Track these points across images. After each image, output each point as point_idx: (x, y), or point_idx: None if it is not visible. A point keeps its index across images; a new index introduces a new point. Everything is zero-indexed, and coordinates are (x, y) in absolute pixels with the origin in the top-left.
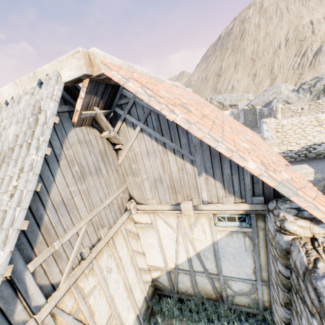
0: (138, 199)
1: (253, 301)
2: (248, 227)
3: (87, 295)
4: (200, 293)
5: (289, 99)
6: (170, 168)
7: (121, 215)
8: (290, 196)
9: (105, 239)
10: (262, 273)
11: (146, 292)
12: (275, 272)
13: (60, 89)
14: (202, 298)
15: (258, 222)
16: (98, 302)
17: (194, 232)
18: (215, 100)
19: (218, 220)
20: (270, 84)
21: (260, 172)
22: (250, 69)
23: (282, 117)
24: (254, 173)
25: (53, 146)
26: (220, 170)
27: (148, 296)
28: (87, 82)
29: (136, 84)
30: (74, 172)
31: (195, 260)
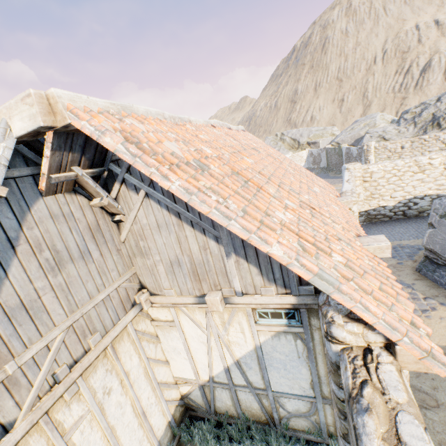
0: (152, 288)
1: (314, 425)
2: (298, 326)
3: (68, 431)
4: (245, 414)
5: (386, 134)
6: (189, 247)
7: (126, 312)
8: (330, 293)
9: (97, 350)
10: (323, 388)
11: (171, 415)
12: (331, 390)
13: (10, 147)
14: (248, 421)
15: (312, 319)
16: (89, 438)
17: (229, 333)
18: (287, 136)
19: (260, 316)
20: (363, 112)
21: (289, 260)
22: (336, 92)
23: (375, 158)
24: (281, 261)
25: (5, 227)
26: (253, 250)
27: (174, 421)
28: (51, 135)
29: (116, 138)
30: (42, 260)
31: (235, 370)
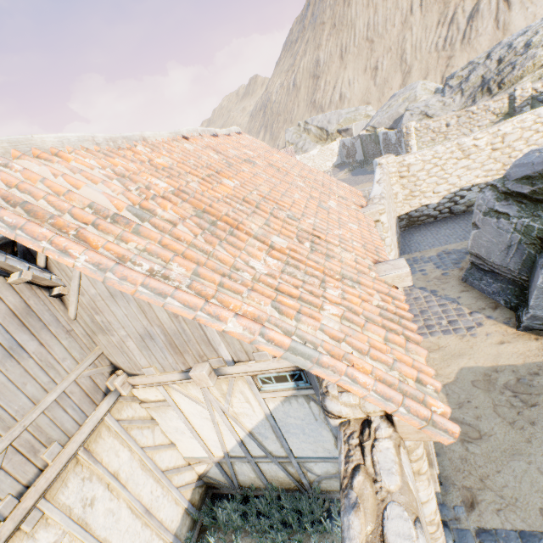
0: (128, 368)
1: None
2: (308, 388)
3: None
4: (273, 483)
5: (429, 109)
6: (157, 316)
7: (96, 405)
8: (309, 368)
9: (57, 464)
10: None
11: (186, 501)
12: None
13: None
14: (278, 490)
15: None
16: None
17: (234, 404)
18: (312, 125)
19: (263, 382)
20: (403, 82)
21: (252, 337)
22: (367, 58)
23: (418, 143)
24: (243, 339)
25: None
26: None
27: (192, 506)
28: None
29: None
30: None
31: (250, 442)
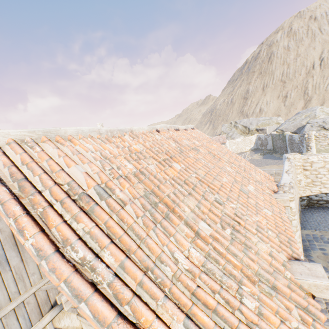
0: None
1: None
2: None
3: None
4: None
5: (325, 124)
6: None
7: (42, 316)
8: None
9: None
10: None
11: None
12: None
13: None
14: None
15: None
16: None
17: None
18: (239, 124)
19: None
20: (304, 105)
21: None
22: (280, 91)
23: (316, 145)
24: None
25: None
26: None
27: None
28: None
29: None
30: None
31: None
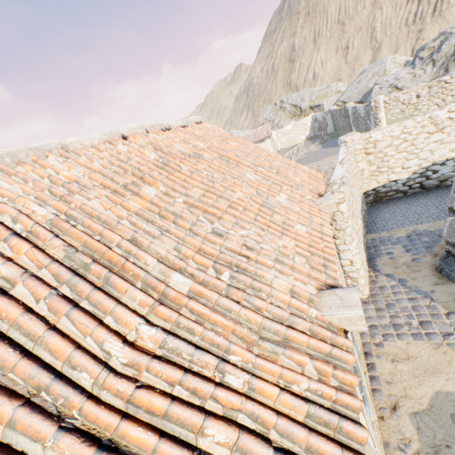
0: None
1: None
2: None
3: None
4: None
5: (398, 82)
6: None
7: None
8: None
9: None
10: None
11: None
12: None
13: None
14: None
15: None
16: None
17: None
18: (287, 103)
19: None
20: (373, 57)
21: None
22: (338, 39)
23: (387, 115)
24: None
25: None
26: None
27: None
28: None
29: None
30: None
31: None
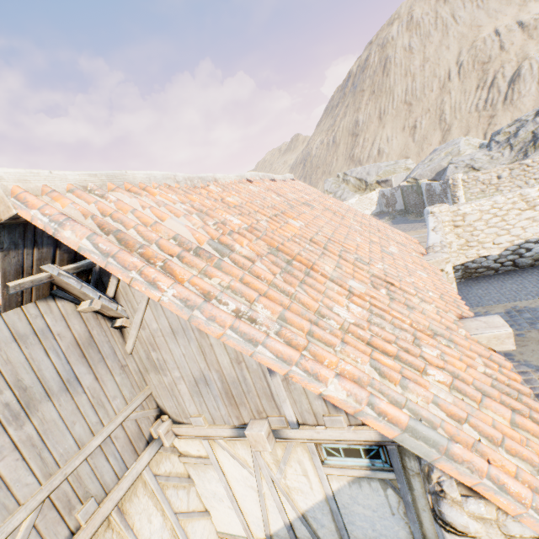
0: (174, 414)
1: None
2: (387, 470)
3: None
4: None
5: (475, 163)
6: (217, 360)
7: (137, 455)
8: (434, 459)
9: (90, 527)
10: None
11: None
12: None
13: None
14: None
15: (406, 459)
16: None
17: (287, 475)
18: (351, 176)
19: (327, 453)
20: (442, 138)
21: (358, 406)
22: (405, 118)
23: (465, 194)
24: (344, 408)
25: None
26: None
27: None
28: None
29: (80, 230)
30: None
31: (301, 528)
